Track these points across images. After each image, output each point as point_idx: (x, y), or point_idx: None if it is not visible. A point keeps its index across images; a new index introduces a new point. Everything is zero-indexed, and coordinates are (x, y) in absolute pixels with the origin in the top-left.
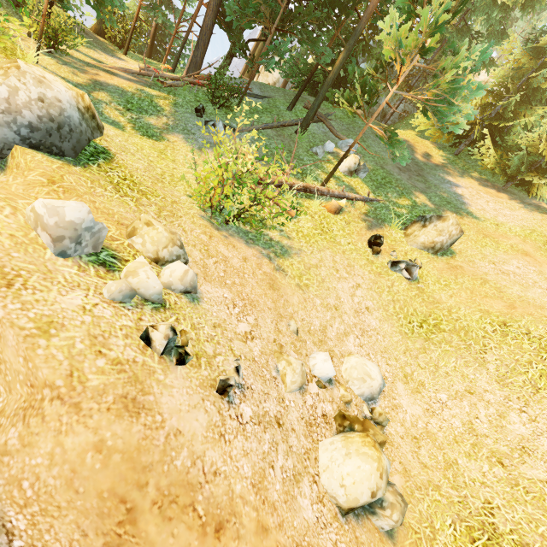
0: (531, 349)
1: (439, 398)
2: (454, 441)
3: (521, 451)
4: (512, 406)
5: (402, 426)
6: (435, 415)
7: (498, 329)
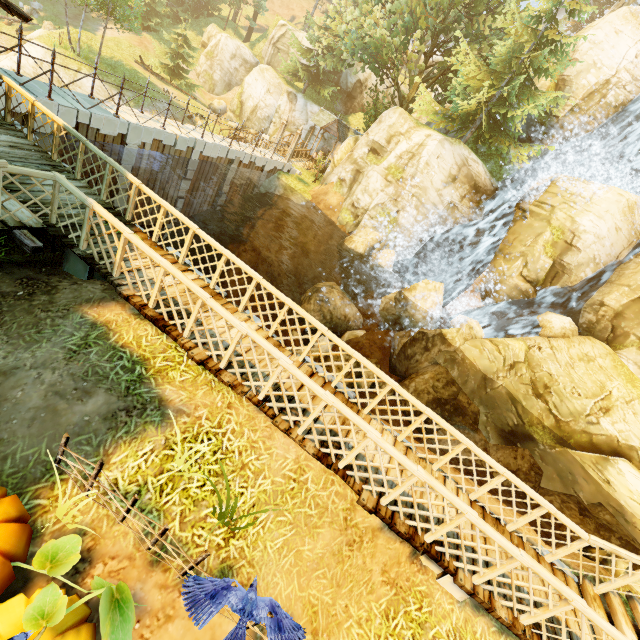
0: None
1: None
2: None
3: None
4: None
5: None
6: None
7: None
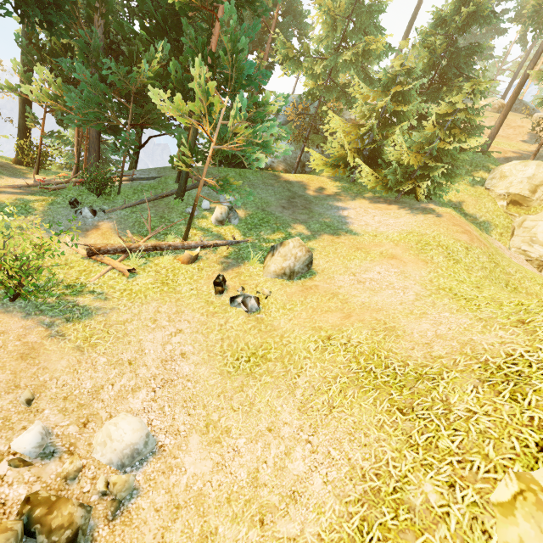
0: (343, 361)
1: (237, 445)
2: (226, 501)
3: (290, 498)
4: (301, 437)
5: (168, 494)
6: (223, 469)
7: (320, 345)
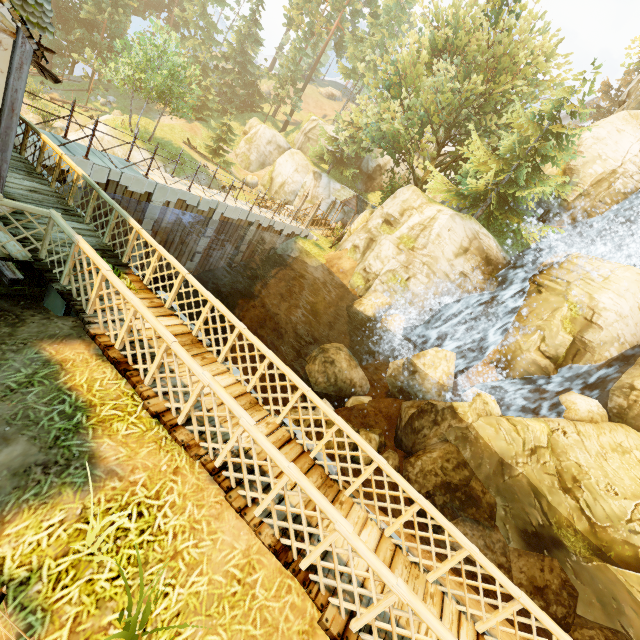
0: None
1: None
2: None
3: None
4: None
5: None
6: None
7: None
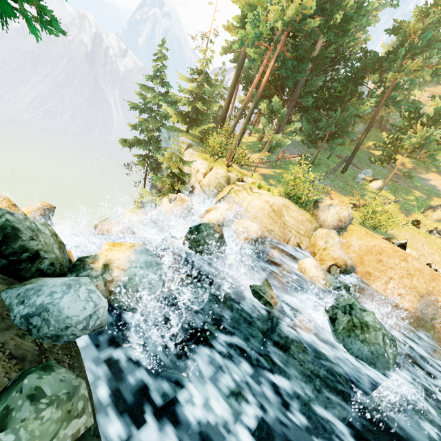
0: None
1: None
2: None
3: None
4: None
5: None
6: None
7: None
